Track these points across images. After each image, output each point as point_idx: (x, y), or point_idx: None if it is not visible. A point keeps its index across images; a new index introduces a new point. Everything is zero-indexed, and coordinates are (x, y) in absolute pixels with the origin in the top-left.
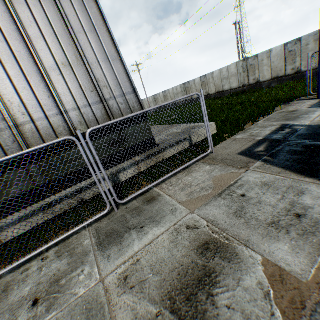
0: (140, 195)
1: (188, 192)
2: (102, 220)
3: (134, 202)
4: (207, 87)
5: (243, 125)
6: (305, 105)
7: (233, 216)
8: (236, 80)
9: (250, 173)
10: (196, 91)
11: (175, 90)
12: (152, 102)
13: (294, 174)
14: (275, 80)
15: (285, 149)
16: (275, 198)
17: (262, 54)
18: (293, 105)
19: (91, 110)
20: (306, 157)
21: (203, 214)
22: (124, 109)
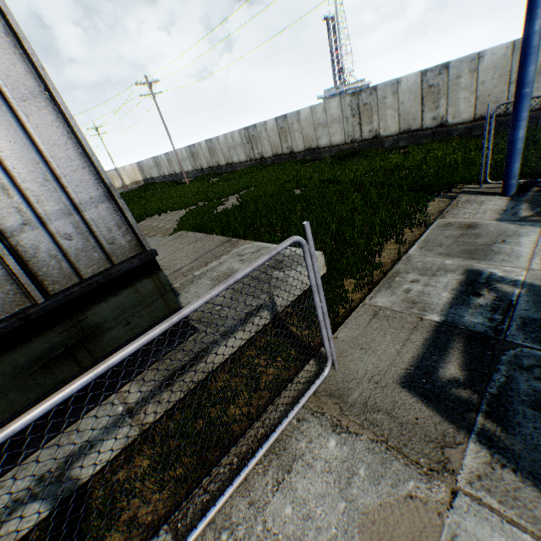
0: None
1: None
2: None
3: None
4: (290, 138)
5: (379, 253)
6: (487, 210)
7: None
8: (340, 130)
9: (469, 517)
10: (269, 145)
11: (229, 139)
12: (187, 158)
13: None
14: (406, 135)
15: (521, 387)
16: None
17: (385, 86)
18: (463, 207)
19: None
20: None
21: None
22: (79, 253)
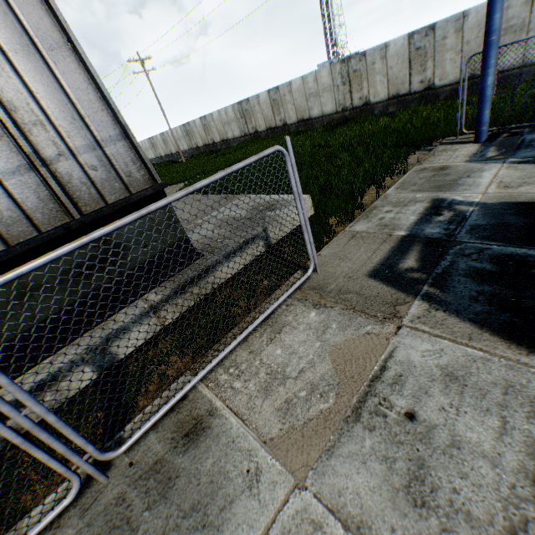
0: (165, 412)
1: (281, 400)
2: (64, 520)
3: (152, 438)
4: (282, 110)
5: (361, 196)
6: (460, 155)
7: (406, 502)
8: (331, 99)
9: (408, 338)
10: (262, 118)
11: (223, 115)
12: (183, 137)
13: (503, 342)
14: (395, 101)
15: (460, 266)
16: (488, 427)
17: (374, 52)
18: (439, 155)
19: (4, 193)
20: (509, 291)
21: (329, 493)
22: (103, 182)
